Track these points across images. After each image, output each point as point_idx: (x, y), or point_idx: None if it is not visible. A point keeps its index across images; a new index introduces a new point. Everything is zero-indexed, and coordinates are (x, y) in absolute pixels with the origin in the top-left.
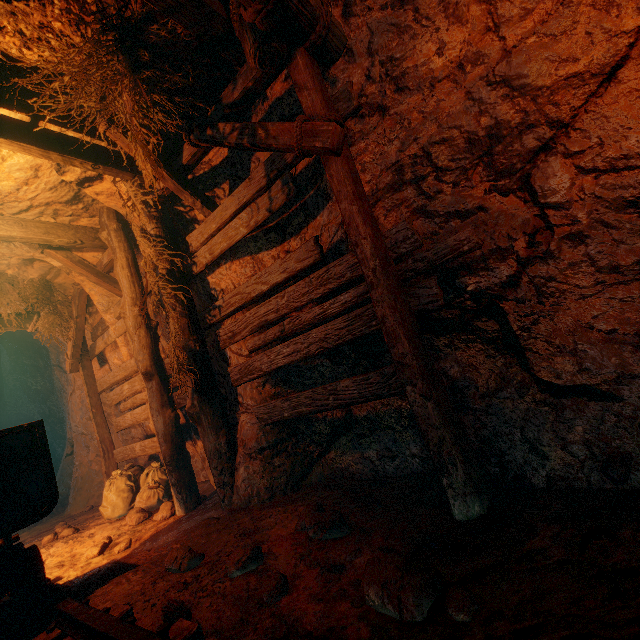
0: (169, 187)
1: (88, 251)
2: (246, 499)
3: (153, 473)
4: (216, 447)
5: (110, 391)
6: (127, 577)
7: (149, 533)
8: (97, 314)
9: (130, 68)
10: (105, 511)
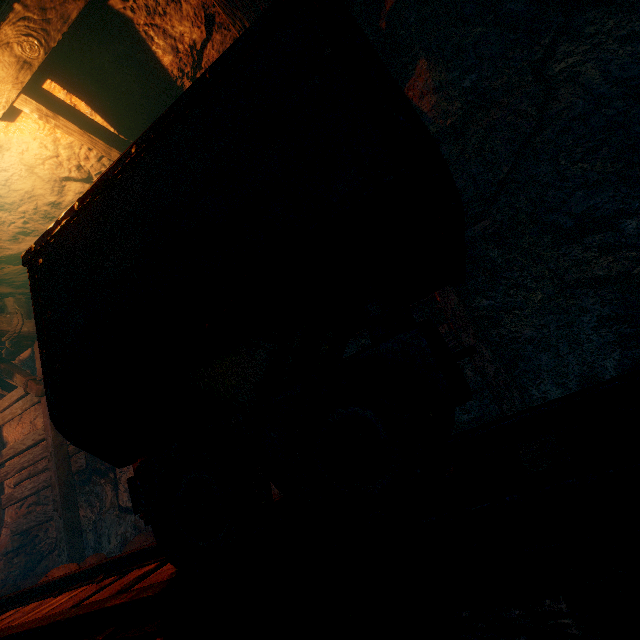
0: None
1: None
2: None
3: None
4: None
5: None
6: None
7: None
8: None
9: None
10: None
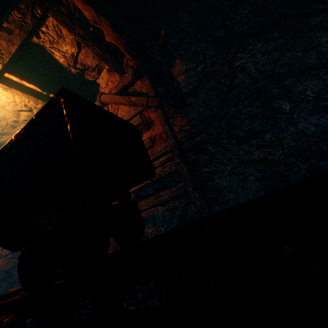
0: None
1: None
2: None
3: None
4: None
5: None
6: None
7: None
8: None
9: None
10: None
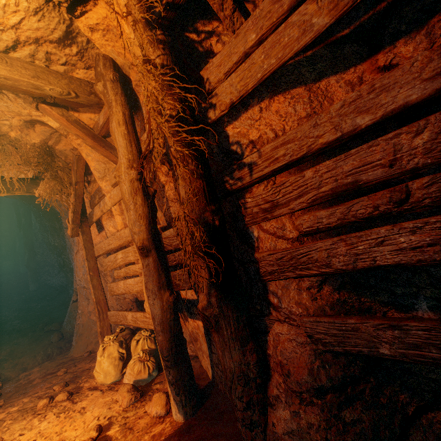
0: None
1: (84, 112)
2: None
3: (143, 341)
4: (241, 368)
5: (106, 255)
6: None
7: None
8: (95, 183)
9: None
10: (98, 376)
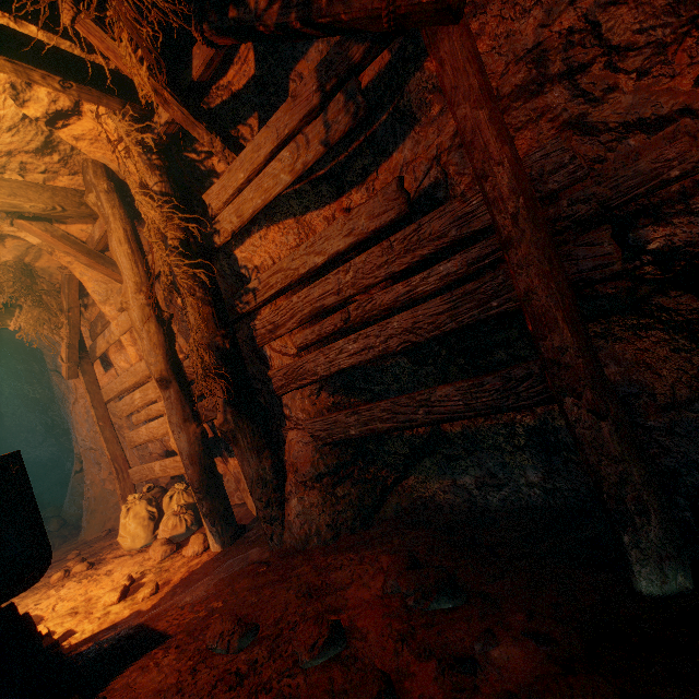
0: (175, 117)
1: (73, 223)
2: (302, 539)
3: (178, 496)
4: (259, 473)
5: (119, 400)
6: (156, 658)
7: (179, 575)
8: (94, 306)
9: None
10: (124, 541)
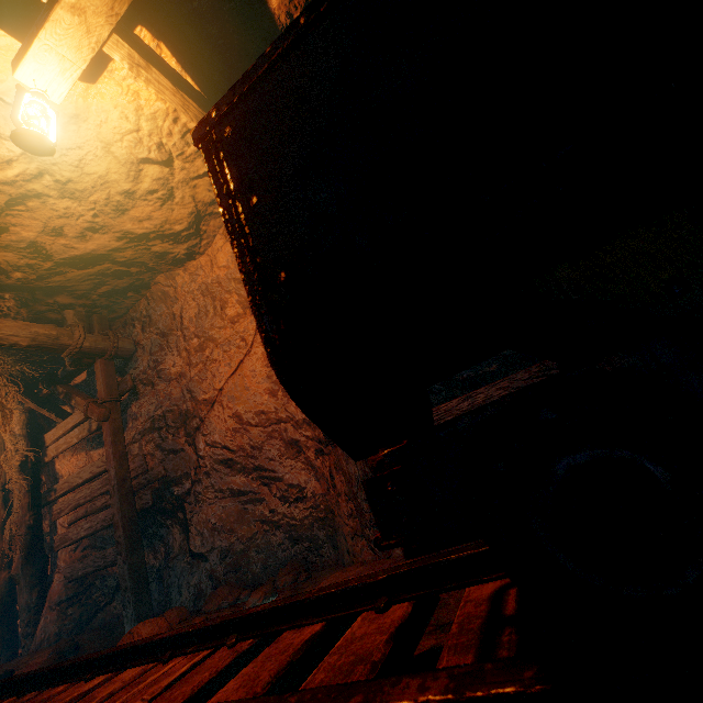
0: (32, 407)
1: None
2: (39, 644)
3: None
4: (28, 602)
5: None
6: None
7: None
8: None
9: (5, 355)
10: None
